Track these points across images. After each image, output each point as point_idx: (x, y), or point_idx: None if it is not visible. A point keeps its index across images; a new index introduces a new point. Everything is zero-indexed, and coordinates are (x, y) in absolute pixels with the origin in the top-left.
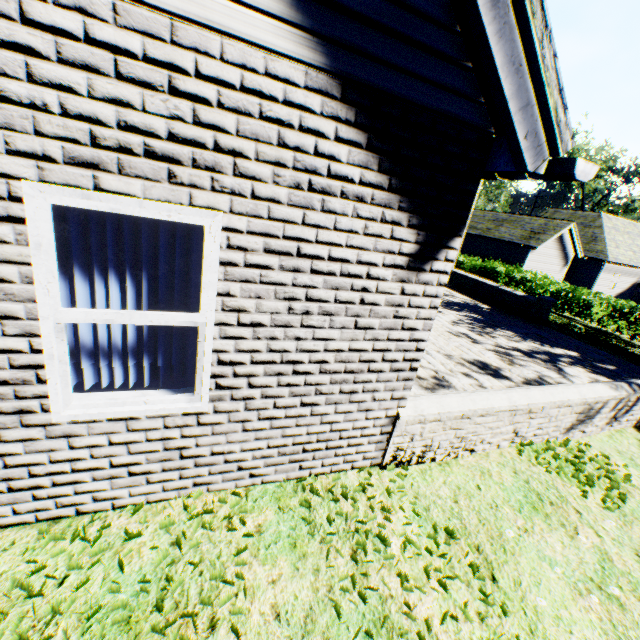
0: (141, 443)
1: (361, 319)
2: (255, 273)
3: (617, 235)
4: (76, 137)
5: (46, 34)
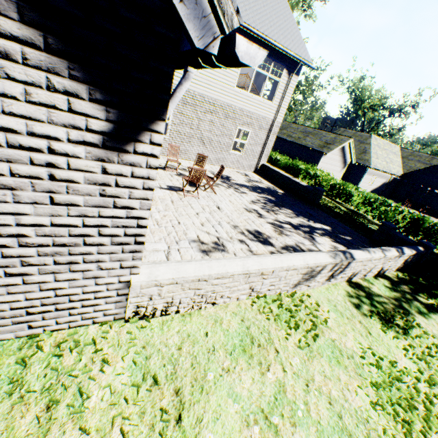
0: None
1: (58, 195)
2: None
3: (379, 150)
4: None
5: None
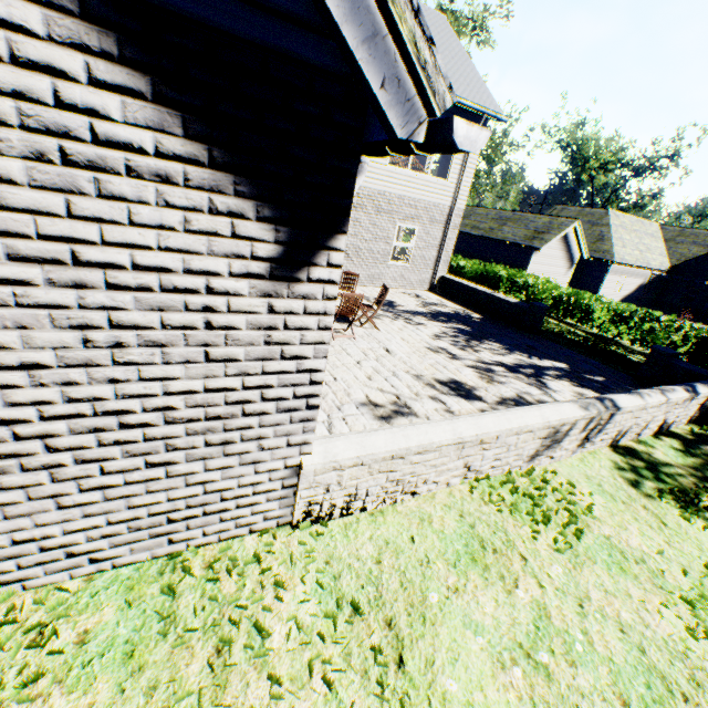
0: None
1: (214, 349)
2: (3, 292)
3: (624, 234)
4: None
5: None
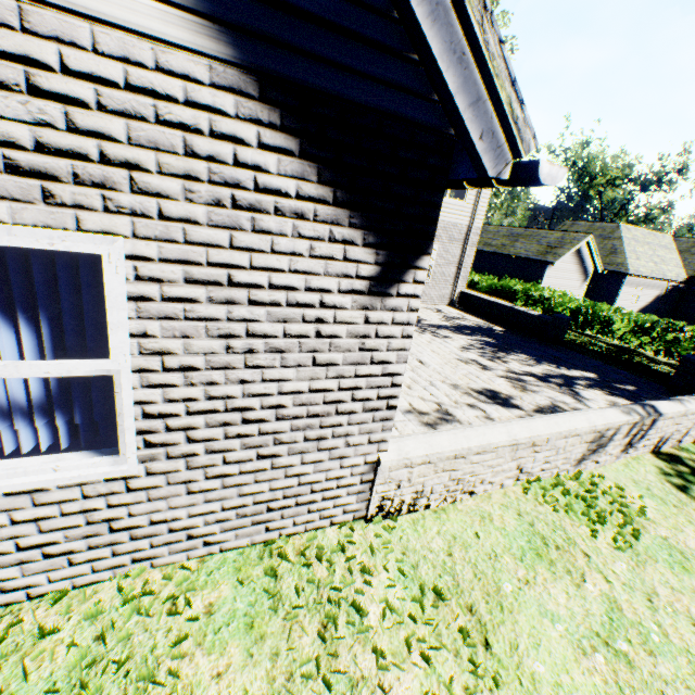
0: (55, 518)
1: (320, 354)
2: (177, 308)
3: (637, 246)
4: None
5: None
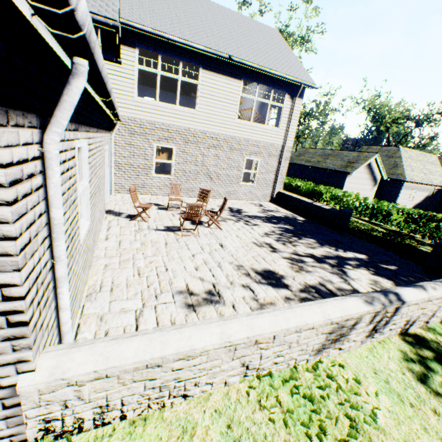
0: None
1: None
2: None
3: (412, 162)
4: None
5: None
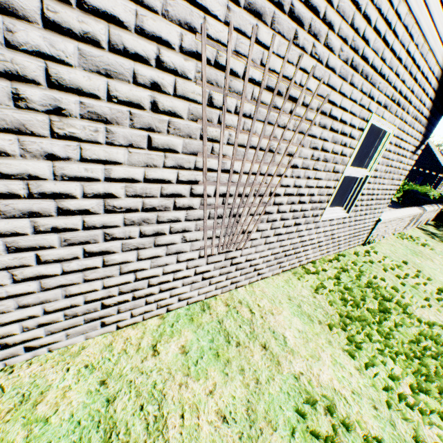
0: (327, 232)
1: (393, 175)
2: (387, 154)
3: None
4: (389, 96)
5: (406, 55)
